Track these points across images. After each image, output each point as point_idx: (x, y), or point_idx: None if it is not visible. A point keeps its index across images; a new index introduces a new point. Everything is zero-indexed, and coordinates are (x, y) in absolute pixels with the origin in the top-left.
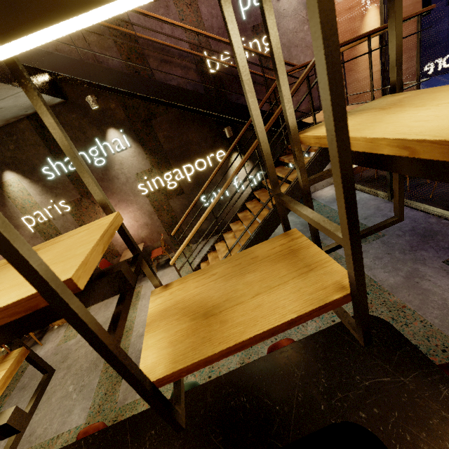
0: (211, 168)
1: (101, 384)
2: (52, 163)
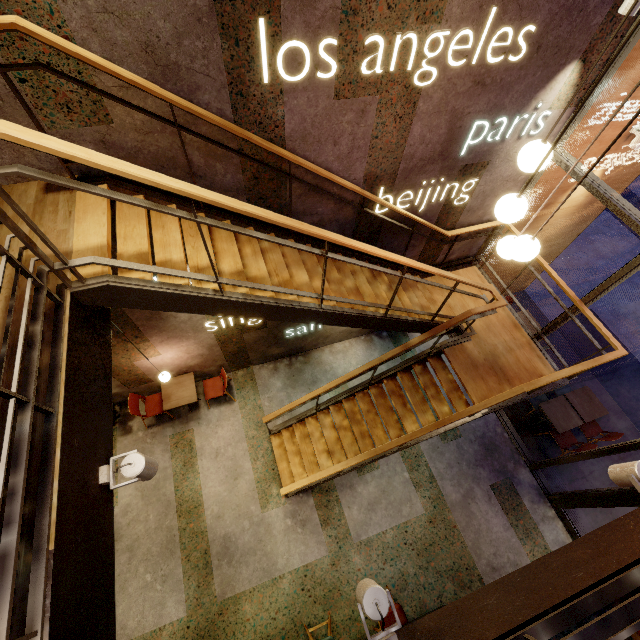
0: None
1: (188, 575)
2: None
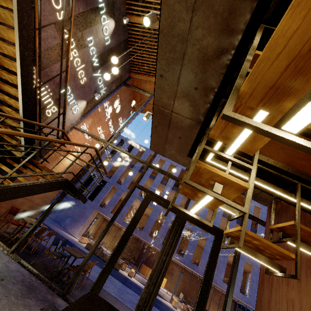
0: None
1: None
2: None
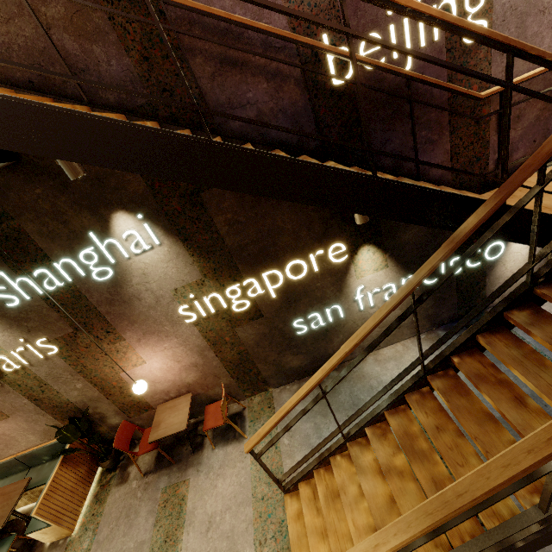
0: (316, 274)
1: None
2: (11, 279)
